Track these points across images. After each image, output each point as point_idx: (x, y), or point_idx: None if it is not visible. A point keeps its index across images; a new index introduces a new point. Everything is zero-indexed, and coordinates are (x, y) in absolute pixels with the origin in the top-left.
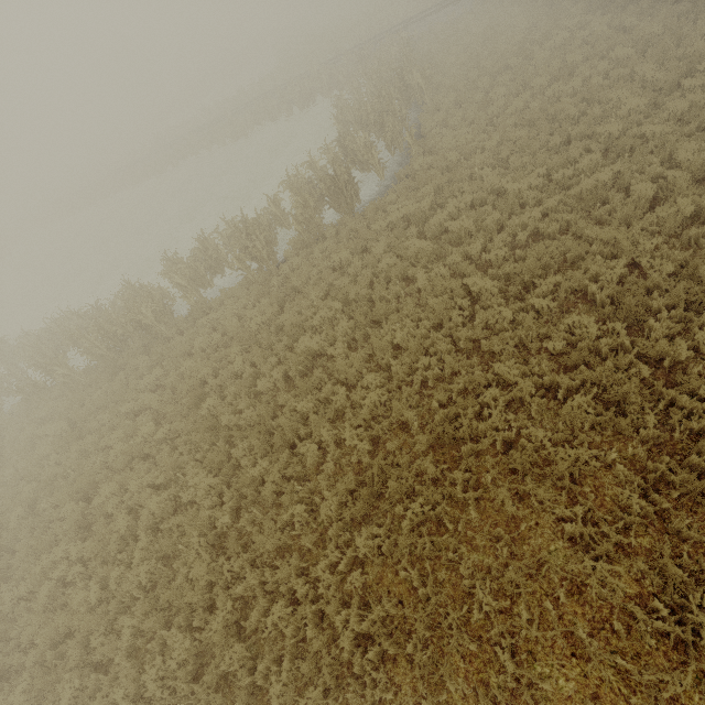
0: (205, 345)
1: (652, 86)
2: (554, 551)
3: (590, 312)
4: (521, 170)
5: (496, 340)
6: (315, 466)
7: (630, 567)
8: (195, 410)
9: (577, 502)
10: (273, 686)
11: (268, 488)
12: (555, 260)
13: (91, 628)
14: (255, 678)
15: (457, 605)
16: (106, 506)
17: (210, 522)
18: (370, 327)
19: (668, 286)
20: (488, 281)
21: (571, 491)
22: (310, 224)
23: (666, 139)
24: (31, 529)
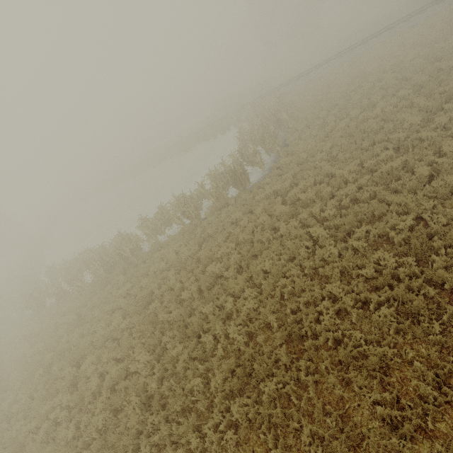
0: (156, 269)
1: (425, 109)
2: (372, 428)
3: (392, 249)
4: (345, 161)
5: (328, 268)
6: (212, 351)
7: (432, 448)
8: (145, 310)
9: (388, 390)
10: None
11: (180, 364)
12: (367, 216)
13: None
14: None
15: None
16: (87, 371)
17: (145, 387)
18: (251, 259)
19: (443, 232)
20: (322, 230)
21: (383, 381)
22: (220, 197)
23: (434, 140)
24: (45, 383)
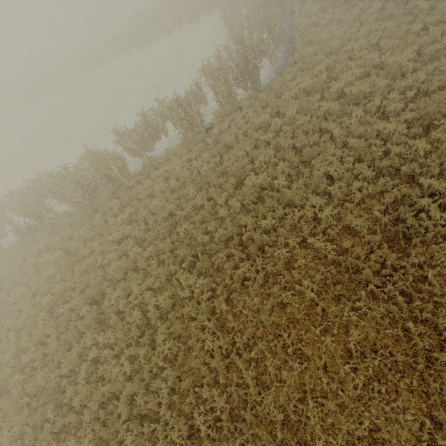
0: (164, 189)
1: None
2: None
3: None
4: (392, 50)
5: (415, 165)
6: (283, 264)
7: None
8: (171, 234)
9: None
10: (311, 419)
11: (258, 282)
12: (443, 108)
13: (133, 391)
14: (283, 414)
15: (437, 349)
16: (115, 306)
17: (208, 310)
18: (298, 166)
19: None
20: (399, 124)
21: None
22: (229, 98)
23: None
24: (54, 327)
